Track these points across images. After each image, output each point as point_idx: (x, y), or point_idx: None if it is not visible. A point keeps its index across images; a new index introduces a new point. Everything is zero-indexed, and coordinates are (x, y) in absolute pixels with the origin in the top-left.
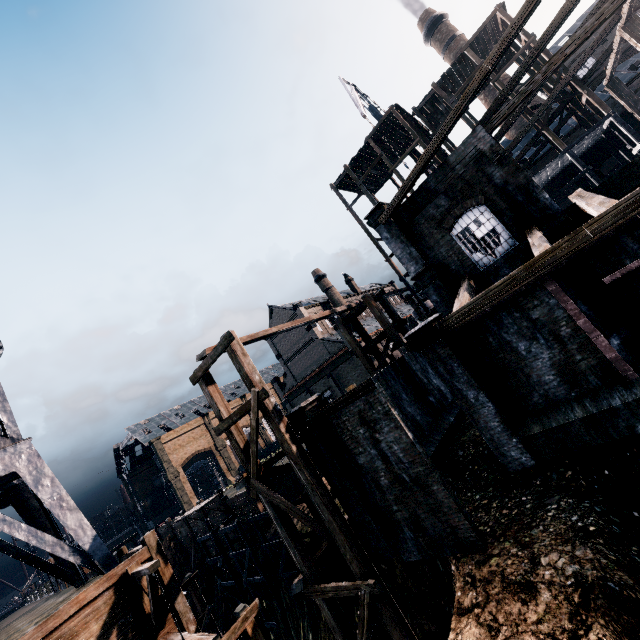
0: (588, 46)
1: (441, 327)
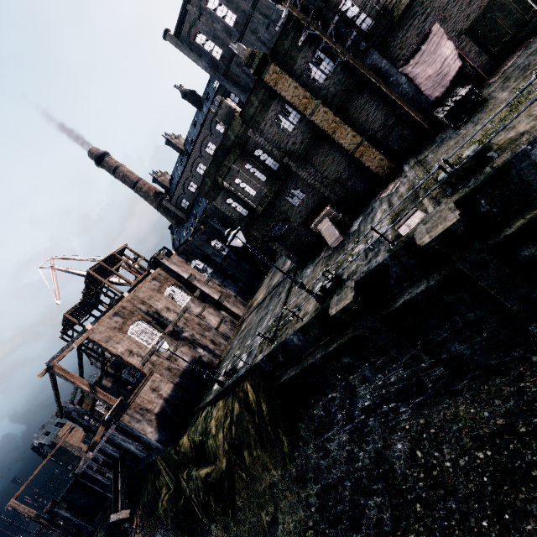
0: (179, 194)
1: (76, 473)
